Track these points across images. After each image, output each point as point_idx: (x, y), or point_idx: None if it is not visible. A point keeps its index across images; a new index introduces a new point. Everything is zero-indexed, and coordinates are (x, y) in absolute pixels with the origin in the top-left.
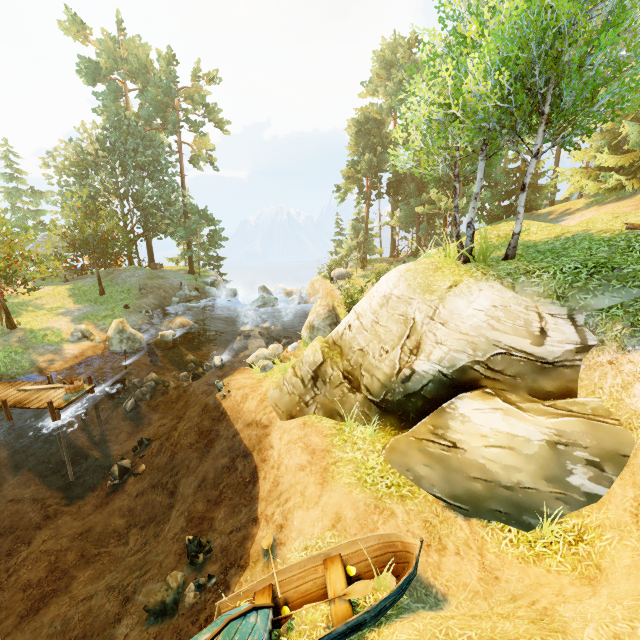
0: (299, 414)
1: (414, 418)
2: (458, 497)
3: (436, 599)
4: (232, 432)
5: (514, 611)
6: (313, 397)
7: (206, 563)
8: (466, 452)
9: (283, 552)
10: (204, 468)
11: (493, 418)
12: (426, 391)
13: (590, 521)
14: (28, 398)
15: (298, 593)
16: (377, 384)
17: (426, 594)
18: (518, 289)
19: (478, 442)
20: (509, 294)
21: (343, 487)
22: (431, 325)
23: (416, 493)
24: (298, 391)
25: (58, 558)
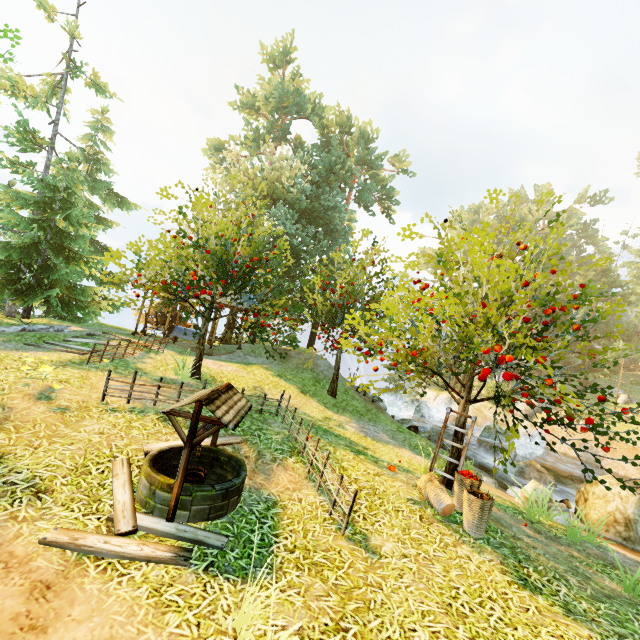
0: None
1: None
2: None
3: None
4: None
5: None
6: None
7: None
8: None
9: None
10: None
11: None
12: None
13: None
14: None
15: None
16: None
17: None
18: None
19: None
20: None
21: None
22: None
23: None
24: None
25: None
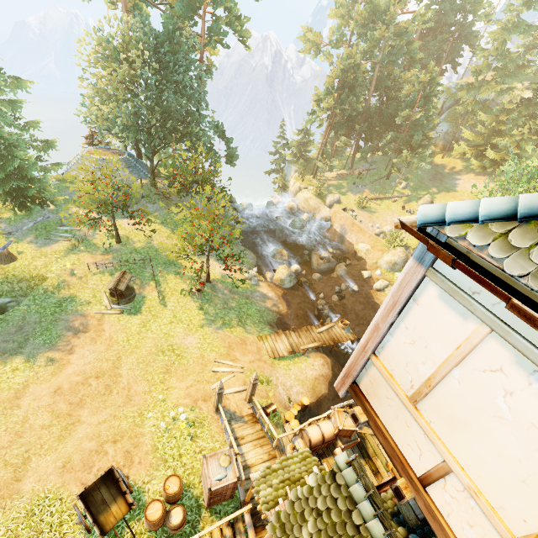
0: None
1: None
2: None
3: None
4: None
5: None
6: None
7: None
8: None
9: None
10: None
11: None
12: None
13: None
14: (332, 337)
15: None
16: None
17: None
18: None
19: None
20: None
21: None
22: None
23: None
24: None
25: None
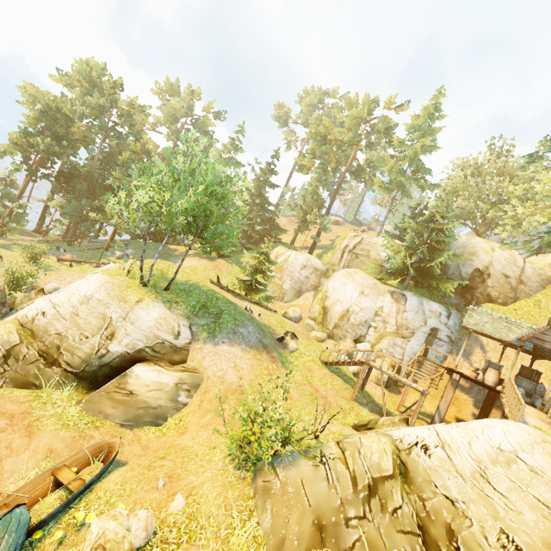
0: None
1: (101, 381)
2: (129, 419)
3: (123, 464)
4: None
5: (158, 452)
6: (2, 373)
7: None
8: (137, 394)
9: None
10: None
11: (153, 375)
12: (114, 363)
13: (185, 413)
14: None
15: (29, 500)
16: (78, 360)
17: (118, 464)
18: (172, 310)
19: (144, 388)
20: (168, 312)
21: (51, 432)
22: (123, 323)
23: (105, 423)
24: None
25: None
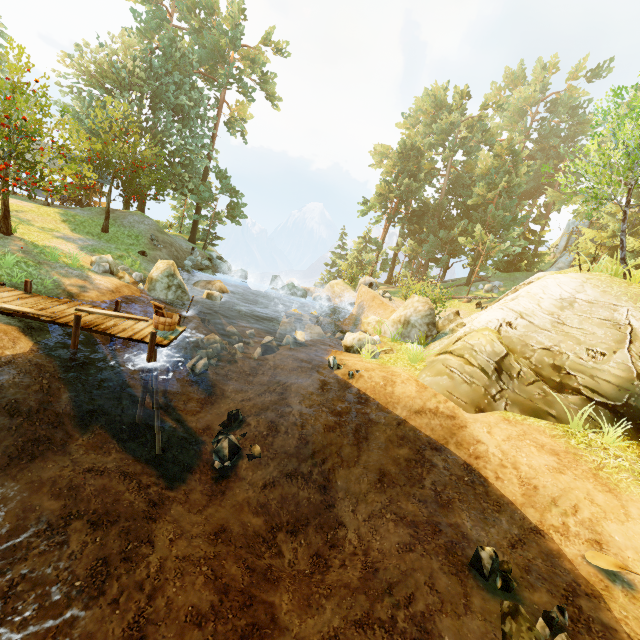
0: (488, 408)
1: None
2: None
3: None
4: (393, 418)
5: None
6: (499, 391)
7: (516, 589)
8: None
9: (637, 577)
10: (373, 458)
11: None
12: None
13: None
14: (101, 322)
15: None
16: (609, 386)
17: None
18: None
19: None
20: None
21: None
22: None
23: None
24: (481, 381)
25: (215, 570)
